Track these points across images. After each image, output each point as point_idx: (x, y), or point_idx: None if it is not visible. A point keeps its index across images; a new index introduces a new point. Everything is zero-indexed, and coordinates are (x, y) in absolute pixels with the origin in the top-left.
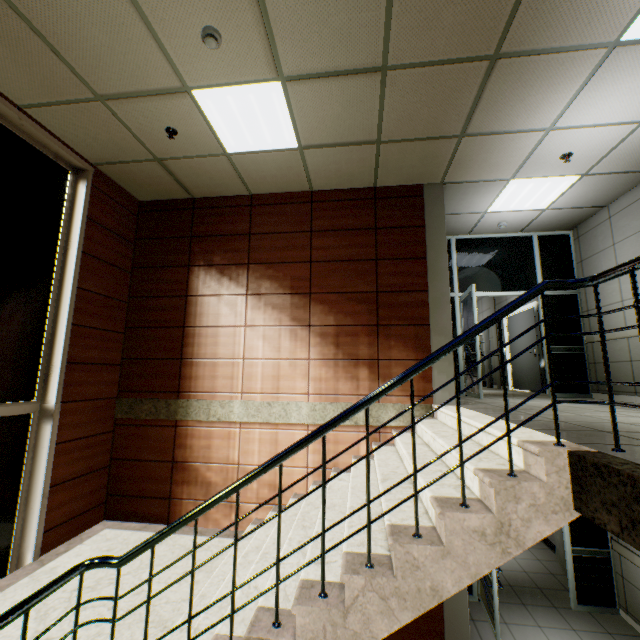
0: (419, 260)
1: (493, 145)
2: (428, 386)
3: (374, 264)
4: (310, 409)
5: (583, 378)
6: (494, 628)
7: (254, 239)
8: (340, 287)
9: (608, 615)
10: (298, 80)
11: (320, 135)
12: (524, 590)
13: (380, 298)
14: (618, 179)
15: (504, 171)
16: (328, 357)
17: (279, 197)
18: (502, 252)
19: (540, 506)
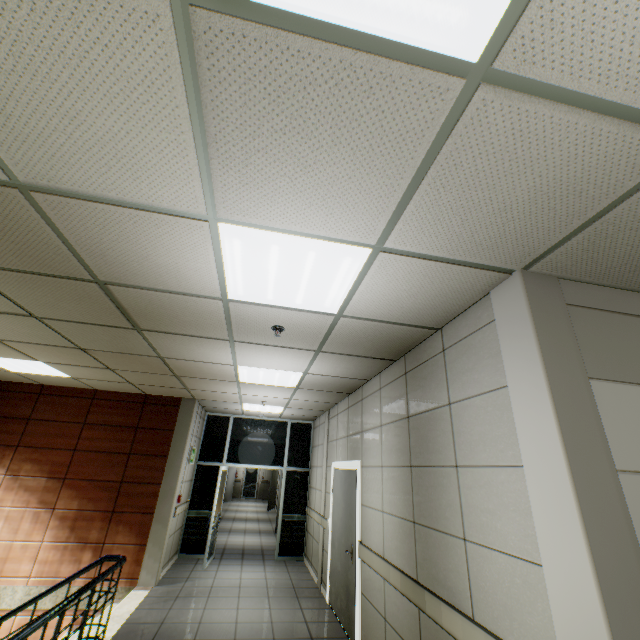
0: (163, 457)
1: (213, 393)
2: (138, 568)
3: (127, 457)
4: (26, 593)
5: (301, 542)
6: None
7: (32, 423)
8: (93, 474)
9: None
10: (54, 363)
11: (86, 376)
12: None
13: (123, 487)
14: (309, 410)
15: (233, 400)
16: (61, 540)
17: (68, 390)
18: (265, 432)
19: None
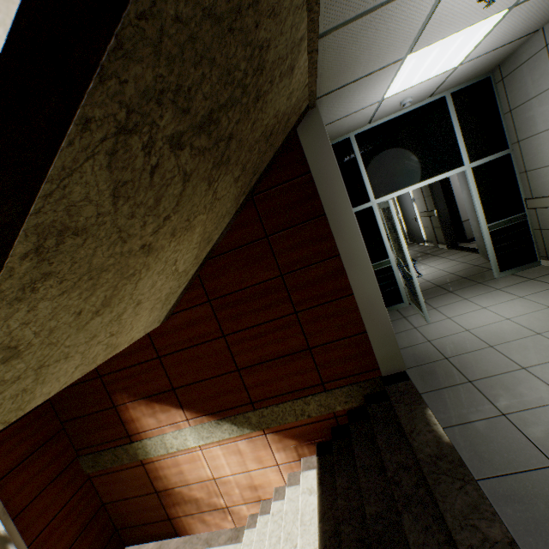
0: None
1: None
2: None
3: None
4: None
5: None
6: (423, 313)
7: None
8: None
9: (530, 269)
10: None
11: None
12: (451, 284)
13: None
14: None
15: None
16: None
17: None
18: None
19: None
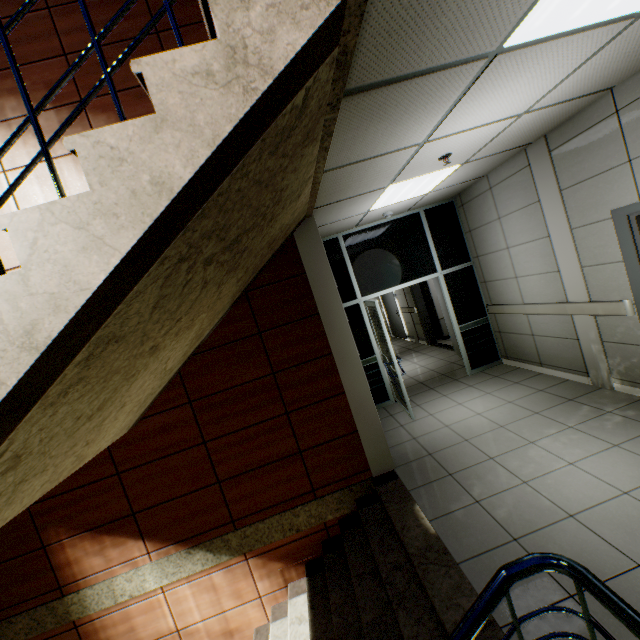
0: None
1: None
2: None
3: (157, 40)
4: None
5: None
6: (408, 411)
7: None
8: (121, 83)
9: (495, 367)
10: None
11: None
12: (432, 381)
13: None
14: None
15: None
16: None
17: None
18: None
19: (283, 5)
